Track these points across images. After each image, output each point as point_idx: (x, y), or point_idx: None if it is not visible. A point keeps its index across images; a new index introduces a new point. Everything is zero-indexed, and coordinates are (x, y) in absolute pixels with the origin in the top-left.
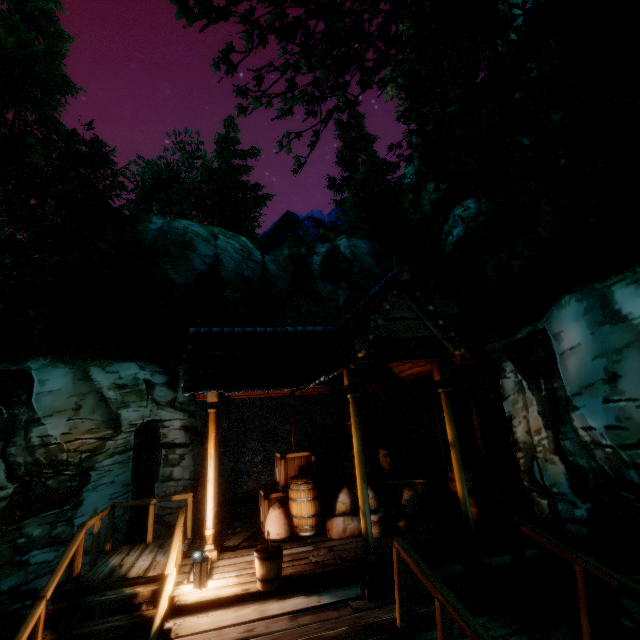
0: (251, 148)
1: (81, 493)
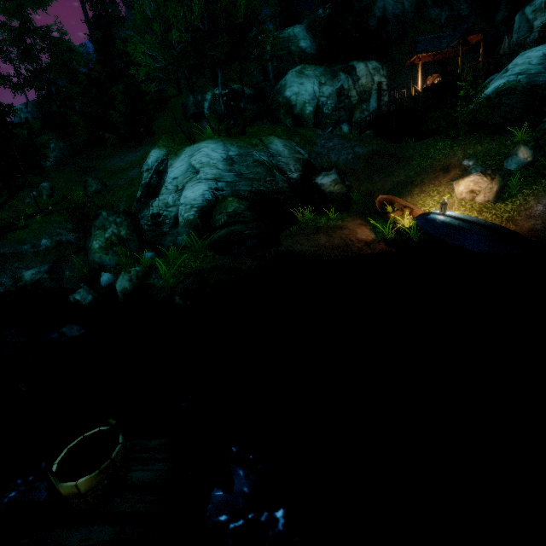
0: None
1: (370, 100)
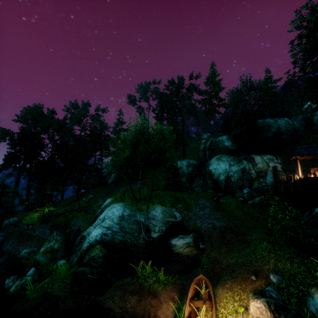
0: (278, 79)
1: (266, 176)
